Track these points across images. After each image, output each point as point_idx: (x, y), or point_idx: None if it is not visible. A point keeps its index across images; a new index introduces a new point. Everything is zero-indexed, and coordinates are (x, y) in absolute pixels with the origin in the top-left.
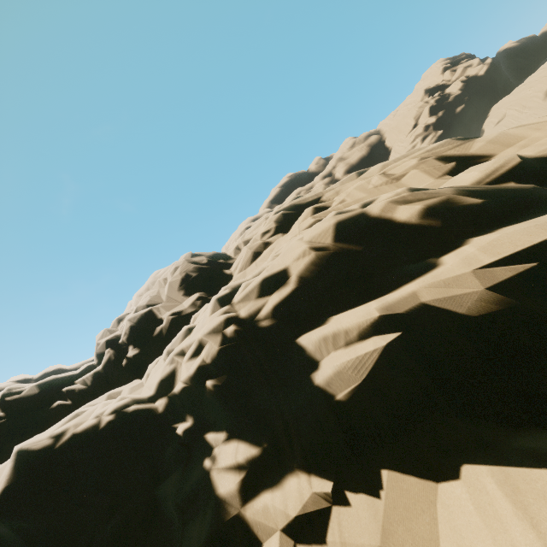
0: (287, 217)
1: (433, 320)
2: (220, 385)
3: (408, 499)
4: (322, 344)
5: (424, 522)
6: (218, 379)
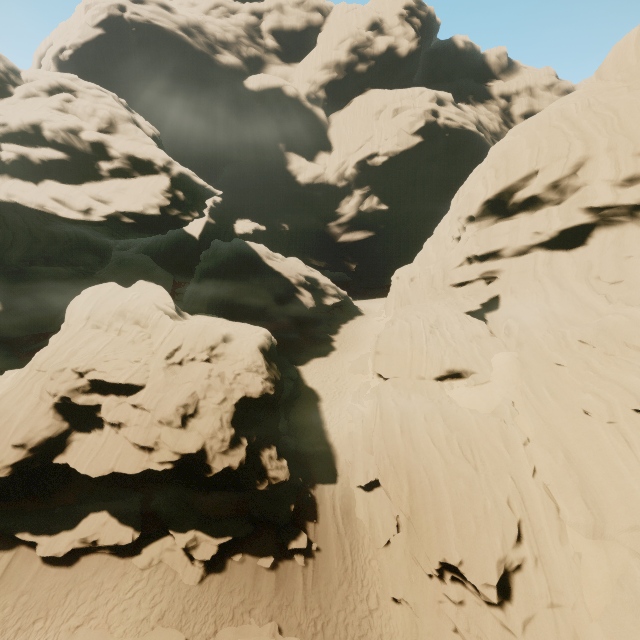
0: (56, 87)
1: (25, 156)
2: None
3: (5, 179)
4: (5, 148)
5: (4, 181)
6: None
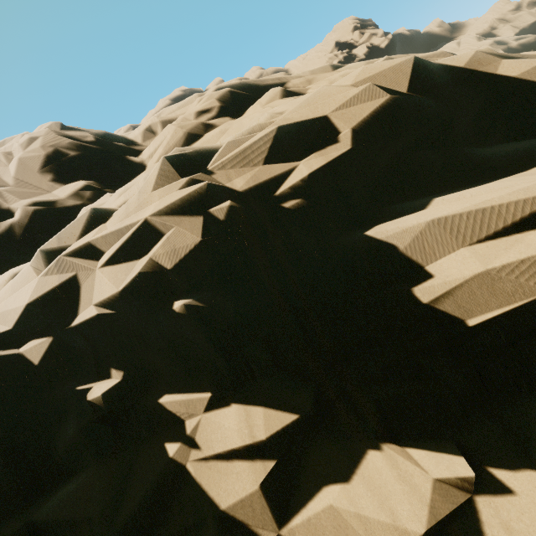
0: (237, 98)
1: None
2: (212, 308)
3: None
4: (439, 236)
5: None
6: (203, 297)
